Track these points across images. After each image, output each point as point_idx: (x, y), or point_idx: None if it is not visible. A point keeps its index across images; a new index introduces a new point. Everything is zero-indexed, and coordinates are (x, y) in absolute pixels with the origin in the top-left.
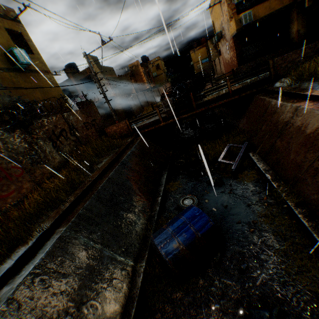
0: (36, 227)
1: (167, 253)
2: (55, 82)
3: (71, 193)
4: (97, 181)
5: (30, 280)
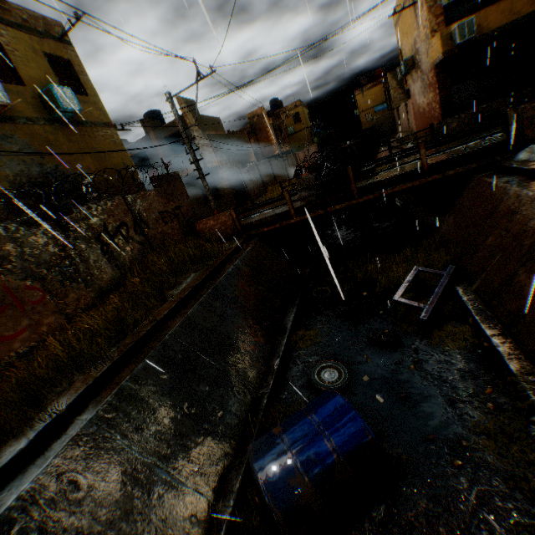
0: (48, 401)
1: (275, 494)
2: (118, 143)
3: (119, 340)
4: (167, 322)
5: (3, 526)
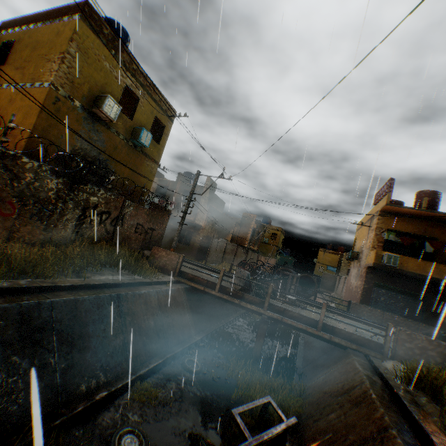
0: None
1: None
2: (153, 173)
3: (19, 278)
4: (62, 291)
5: None
